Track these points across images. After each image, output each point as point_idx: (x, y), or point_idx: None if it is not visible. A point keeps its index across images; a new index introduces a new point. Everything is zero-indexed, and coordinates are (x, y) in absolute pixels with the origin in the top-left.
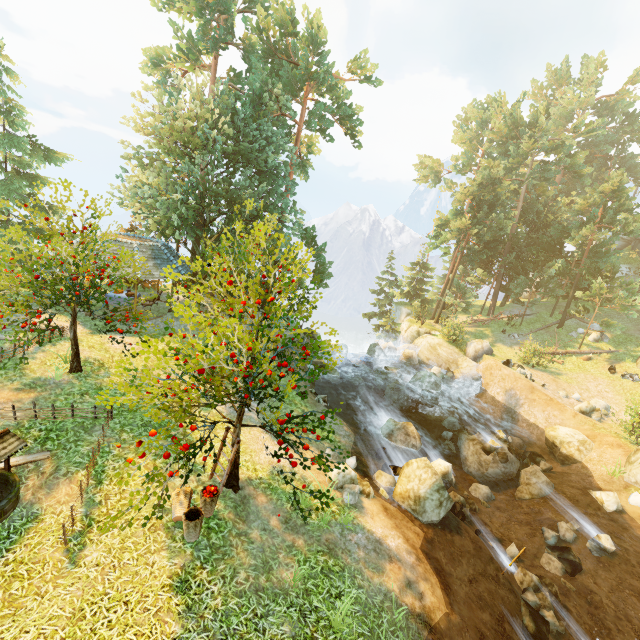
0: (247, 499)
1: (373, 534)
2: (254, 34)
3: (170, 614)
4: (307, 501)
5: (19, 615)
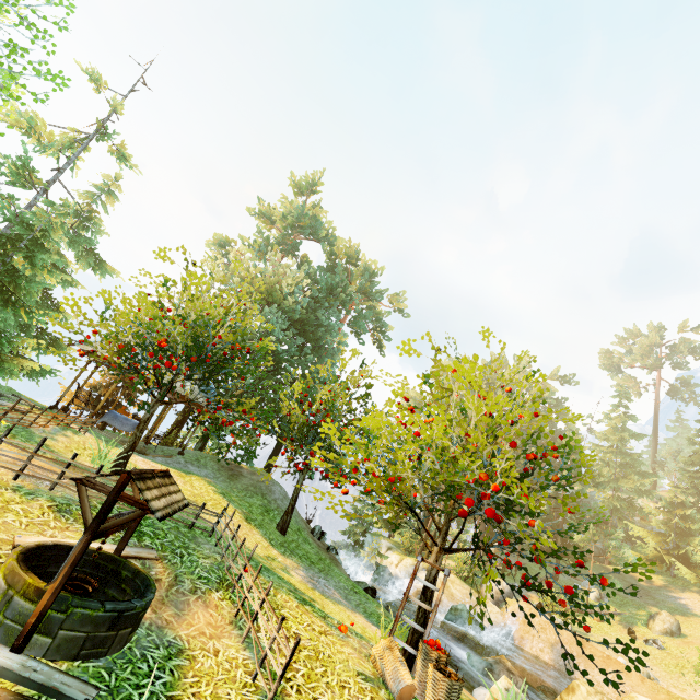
0: None
1: None
2: (327, 253)
3: None
4: None
5: None
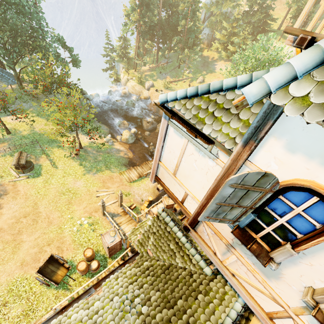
0: (86, 150)
1: (117, 148)
2: None
3: (81, 168)
4: (100, 147)
5: (55, 175)
